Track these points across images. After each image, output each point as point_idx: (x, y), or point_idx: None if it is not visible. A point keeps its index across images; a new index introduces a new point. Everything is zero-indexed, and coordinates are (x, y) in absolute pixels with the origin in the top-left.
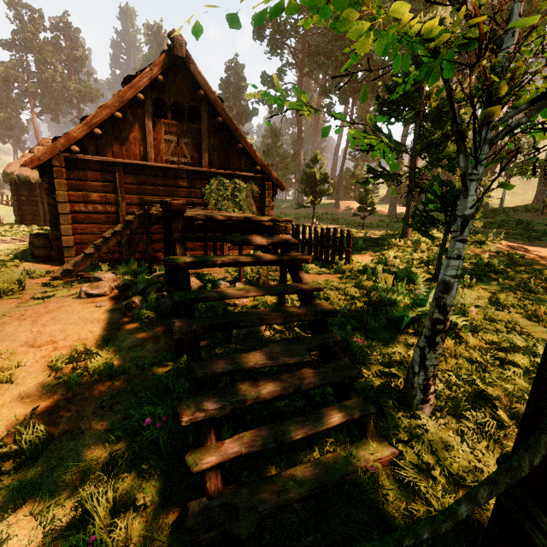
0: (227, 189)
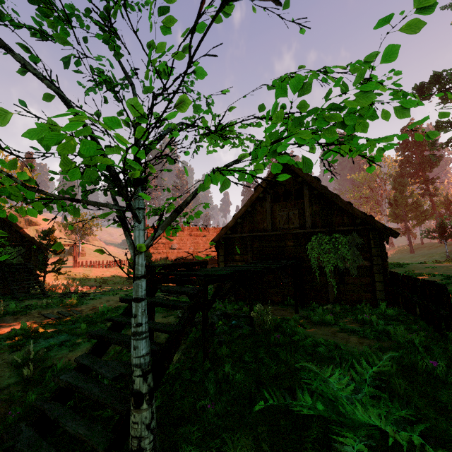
0: (328, 243)
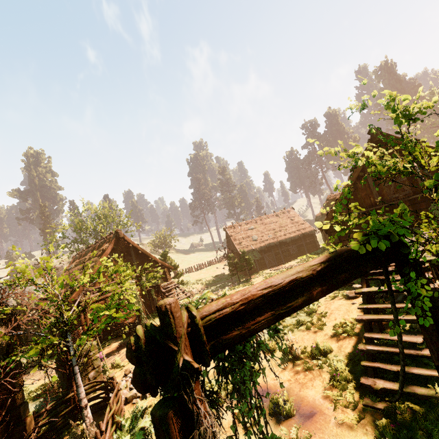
0: None
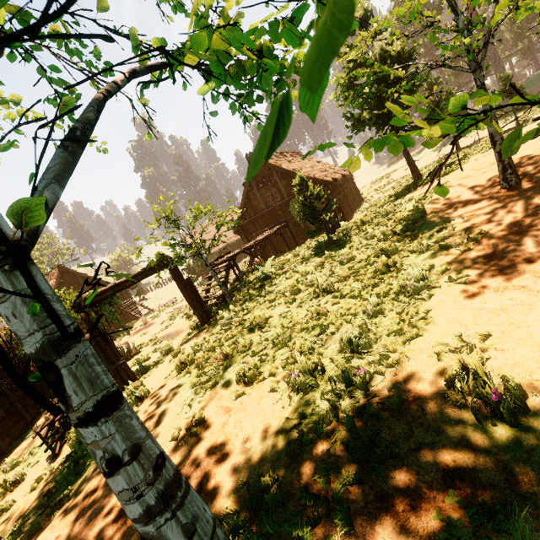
0: None
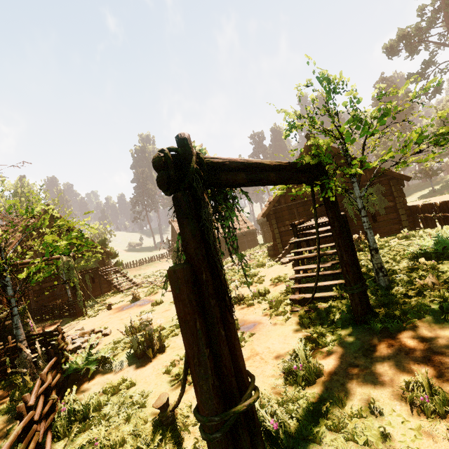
0: None
